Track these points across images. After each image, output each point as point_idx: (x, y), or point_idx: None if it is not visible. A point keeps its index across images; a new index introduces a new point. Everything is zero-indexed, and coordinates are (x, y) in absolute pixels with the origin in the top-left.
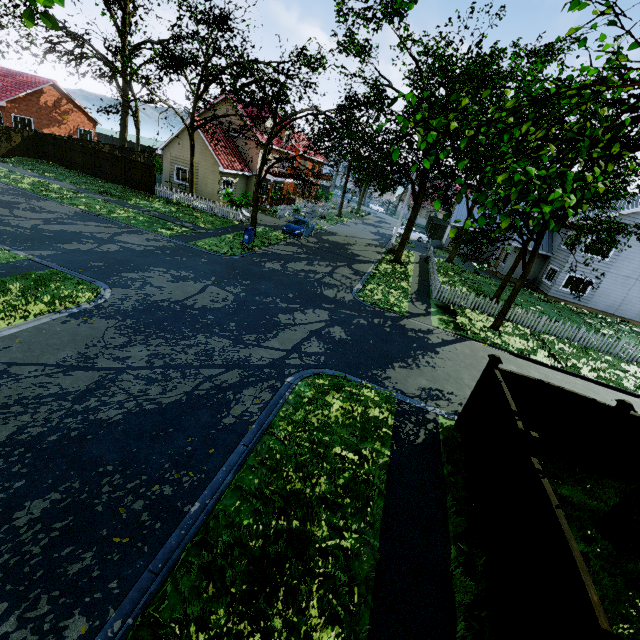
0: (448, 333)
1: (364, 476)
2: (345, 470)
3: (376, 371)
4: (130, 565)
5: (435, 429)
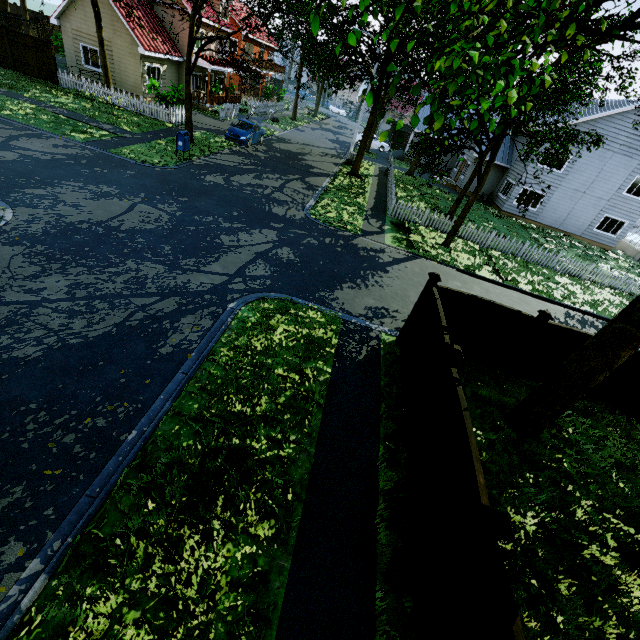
0: (400, 251)
1: (304, 393)
2: (287, 389)
3: (324, 293)
4: (65, 493)
5: (377, 346)
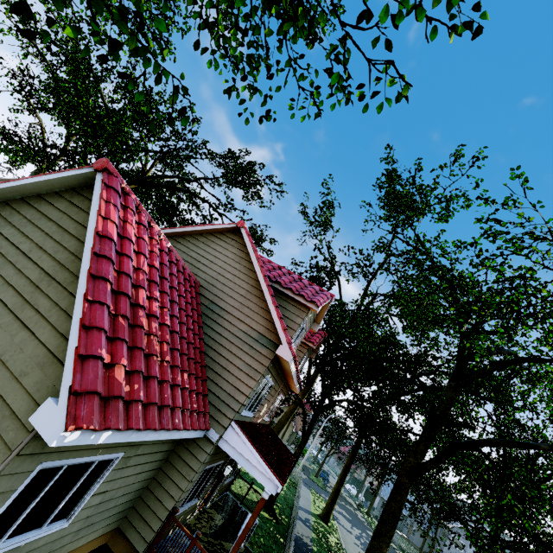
0: None
1: None
2: None
3: None
4: None
5: None
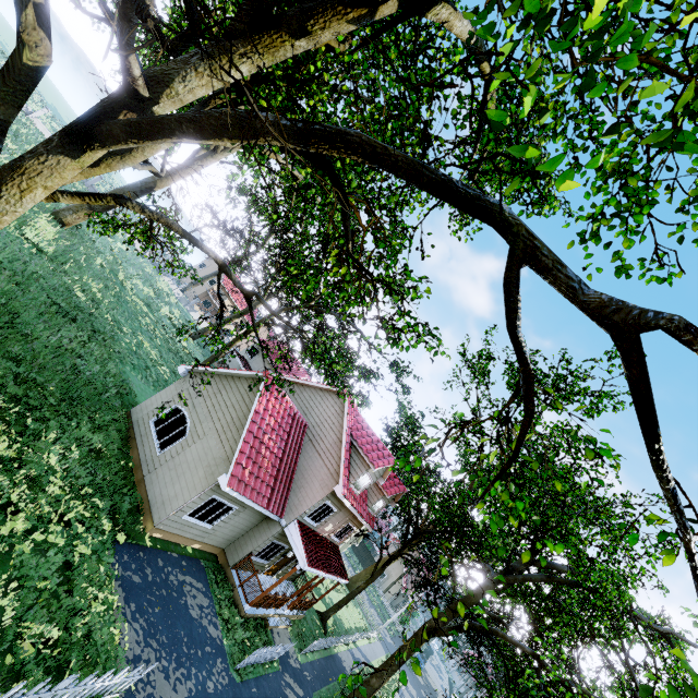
0: None
1: None
2: None
3: None
4: None
5: None
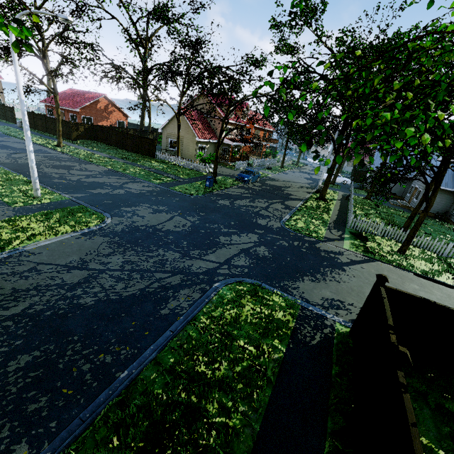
0: (357, 255)
1: (258, 367)
2: (244, 360)
3: (287, 282)
4: (68, 411)
5: (330, 334)
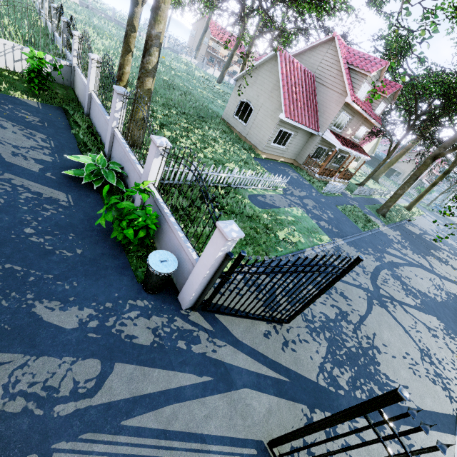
0: None
1: None
2: None
3: None
4: None
5: None
